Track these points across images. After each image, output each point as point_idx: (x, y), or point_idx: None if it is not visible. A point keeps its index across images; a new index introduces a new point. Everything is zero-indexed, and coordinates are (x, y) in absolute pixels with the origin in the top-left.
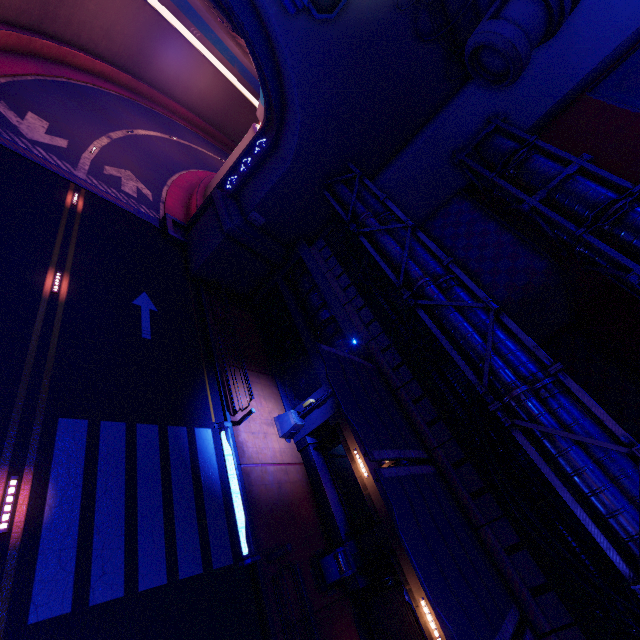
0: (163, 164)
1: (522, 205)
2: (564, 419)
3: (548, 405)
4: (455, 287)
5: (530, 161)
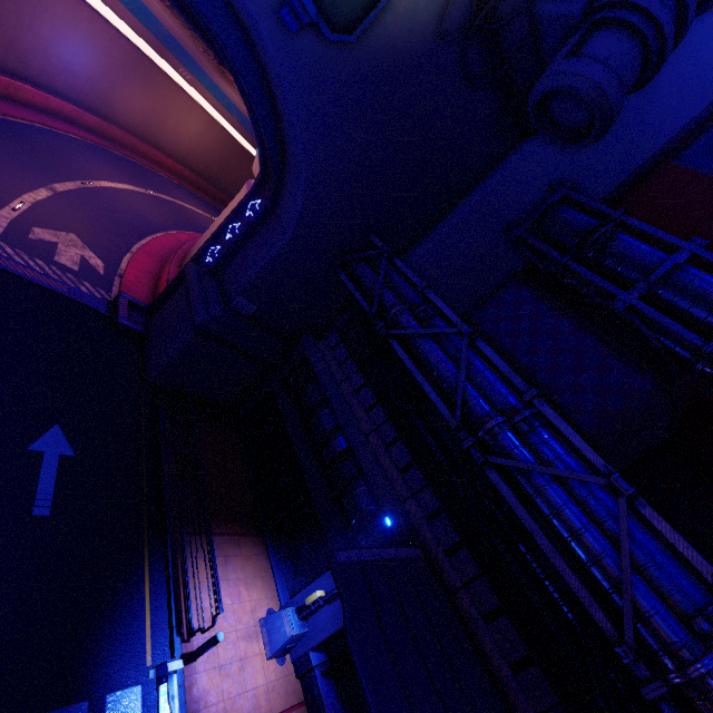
0: (130, 224)
1: (614, 302)
2: None
3: None
4: (539, 429)
5: (616, 242)
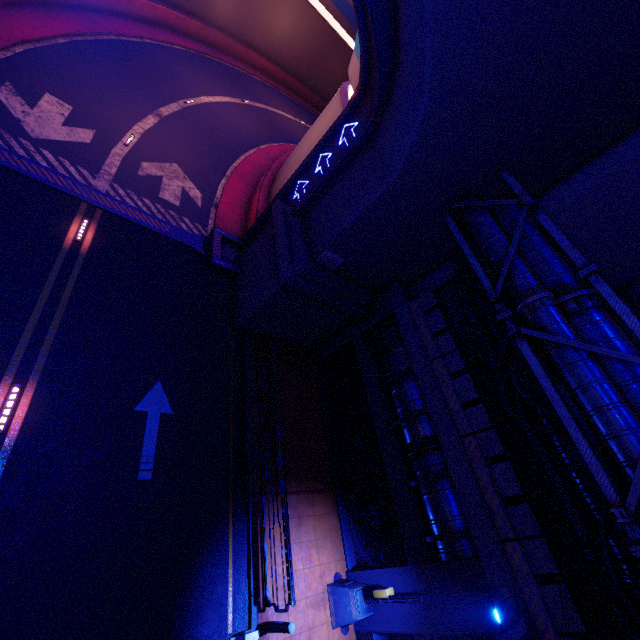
0: (226, 144)
1: None
2: None
3: None
4: None
5: None
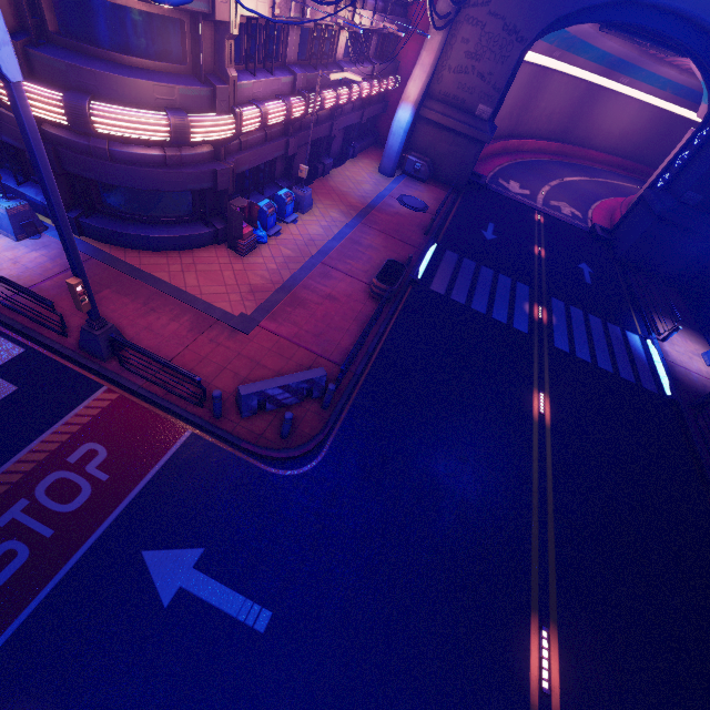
0: (586, 197)
1: None
2: None
3: None
4: None
5: None
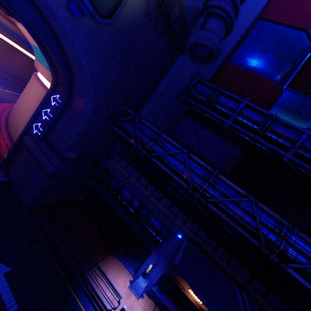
0: None
1: (225, 124)
2: (298, 248)
3: (289, 243)
4: (217, 181)
5: (220, 99)
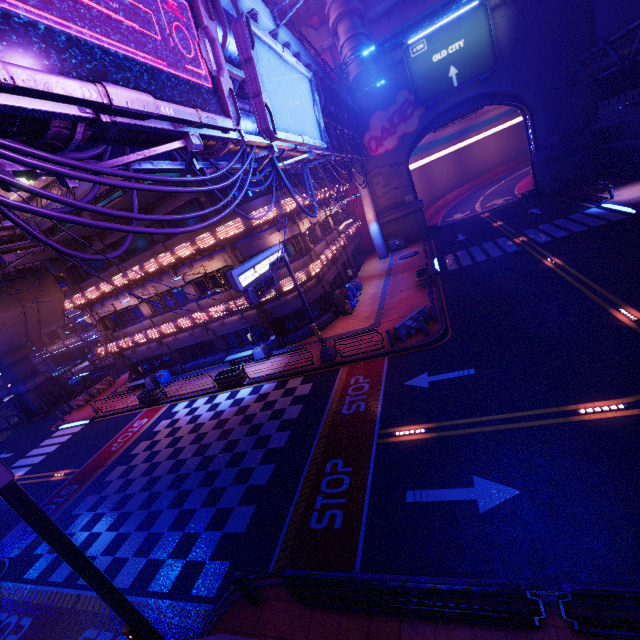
0: (507, 189)
1: None
2: None
3: None
4: None
5: None
